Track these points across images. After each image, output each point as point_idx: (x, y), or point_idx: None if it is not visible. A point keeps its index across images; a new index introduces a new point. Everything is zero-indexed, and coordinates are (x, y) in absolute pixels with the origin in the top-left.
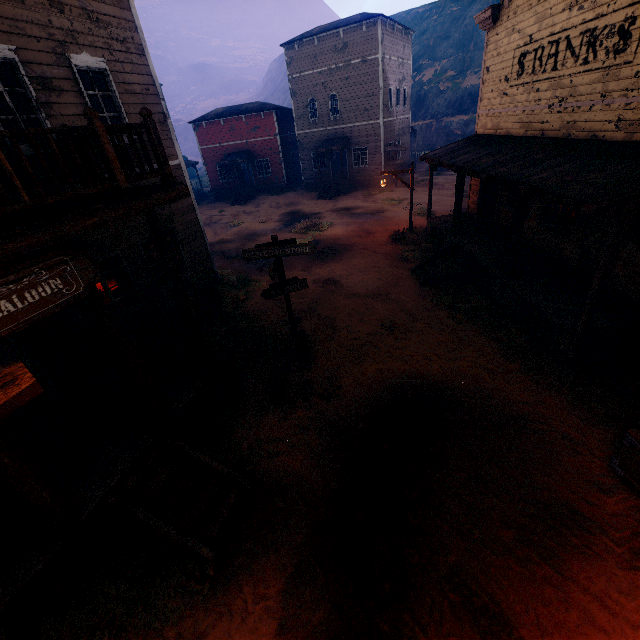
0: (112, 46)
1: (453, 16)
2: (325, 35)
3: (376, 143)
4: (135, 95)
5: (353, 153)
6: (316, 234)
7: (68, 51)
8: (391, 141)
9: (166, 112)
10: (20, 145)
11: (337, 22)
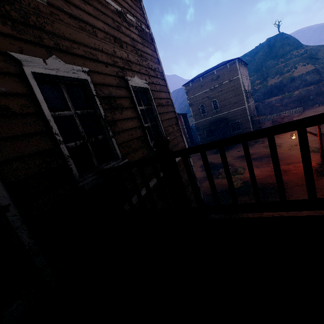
0: (149, 73)
1: (248, 61)
2: (206, 75)
3: (245, 117)
4: (162, 106)
5: (230, 125)
6: (240, 177)
7: (125, 75)
8: (251, 115)
9: (177, 116)
10: (88, 175)
11: (210, 69)
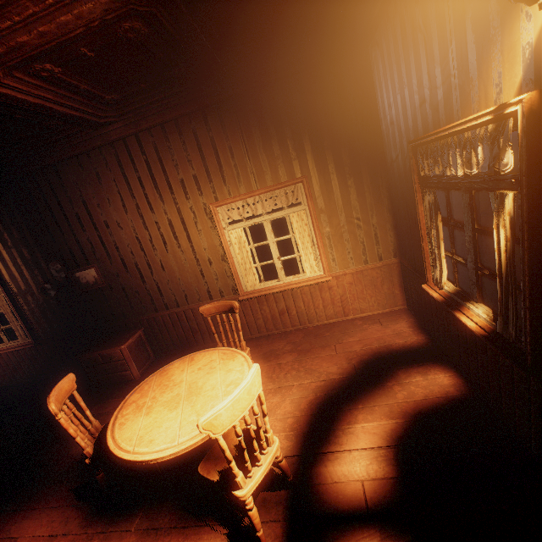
0: None
1: None
2: None
3: None
4: None
5: None
6: None
7: None
8: None
9: None
10: None
11: None
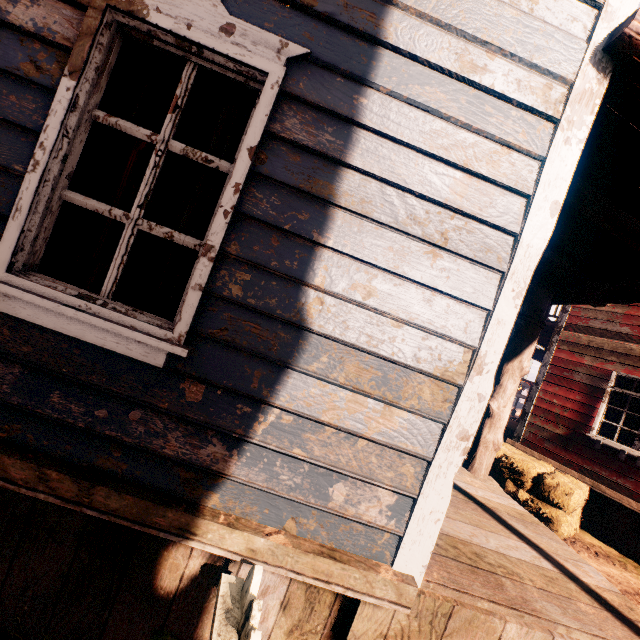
0: None
1: None
2: None
3: None
4: None
5: None
6: None
7: None
8: None
9: None
10: None
11: None
